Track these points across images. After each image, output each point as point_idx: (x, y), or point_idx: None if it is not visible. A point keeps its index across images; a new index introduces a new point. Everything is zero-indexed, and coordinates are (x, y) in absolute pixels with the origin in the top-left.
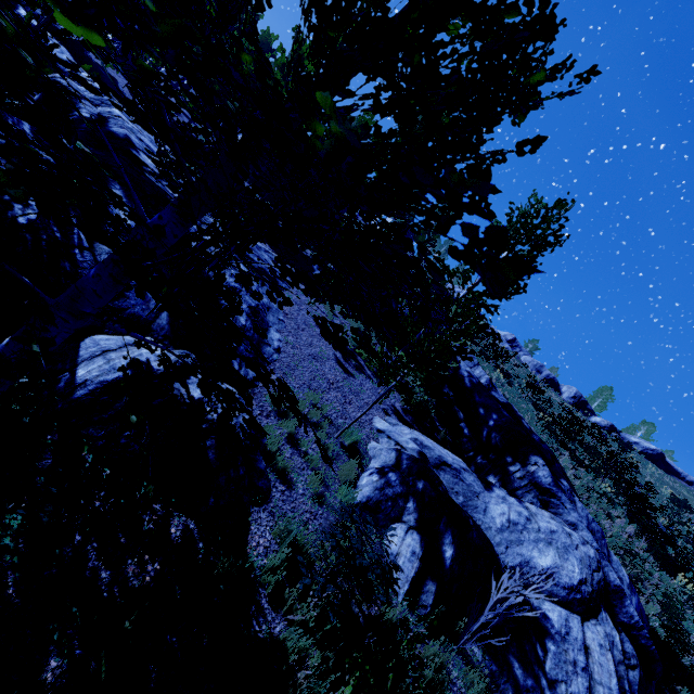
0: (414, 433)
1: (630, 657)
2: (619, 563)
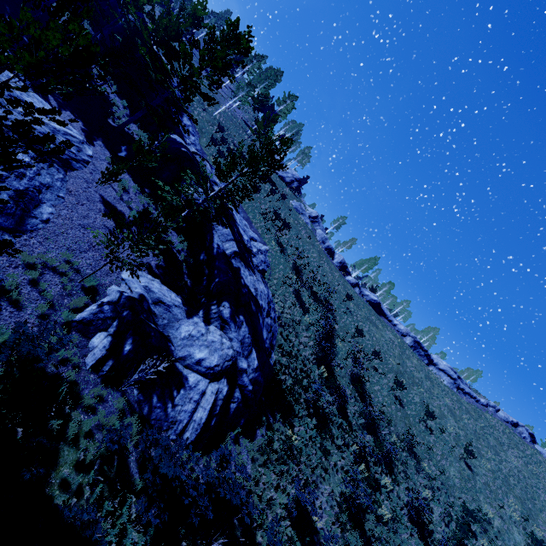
0: (151, 282)
1: (235, 398)
2: (255, 358)
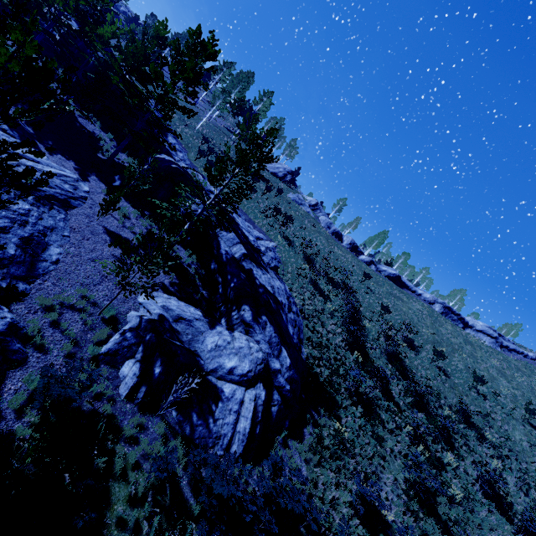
0: (168, 301)
1: (275, 401)
2: (286, 357)
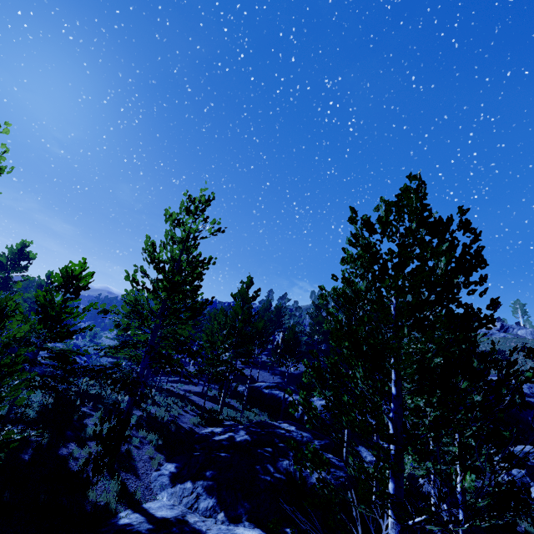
0: None
1: None
2: None
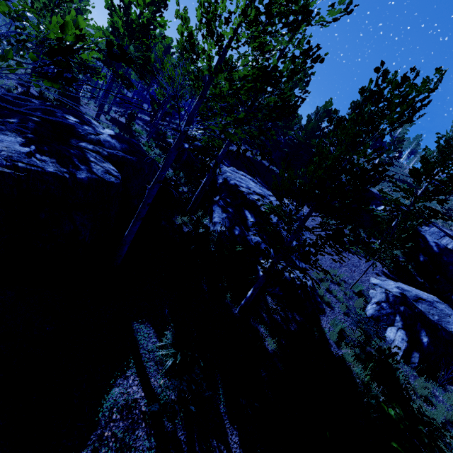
0: (397, 284)
1: None
2: None
